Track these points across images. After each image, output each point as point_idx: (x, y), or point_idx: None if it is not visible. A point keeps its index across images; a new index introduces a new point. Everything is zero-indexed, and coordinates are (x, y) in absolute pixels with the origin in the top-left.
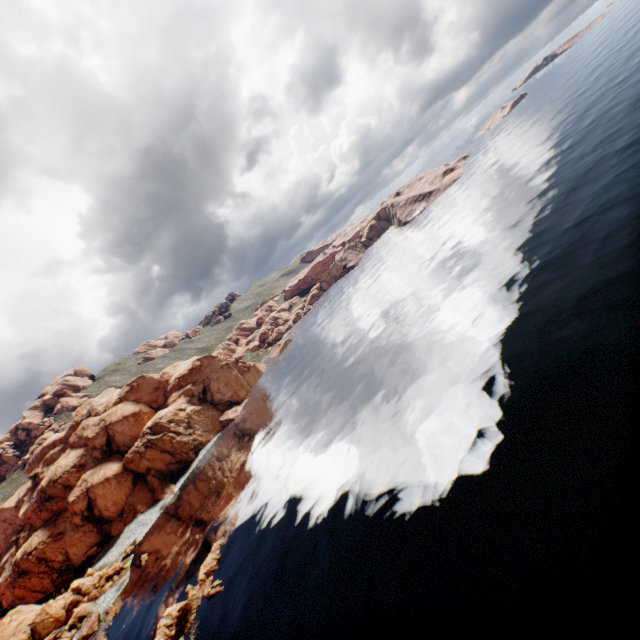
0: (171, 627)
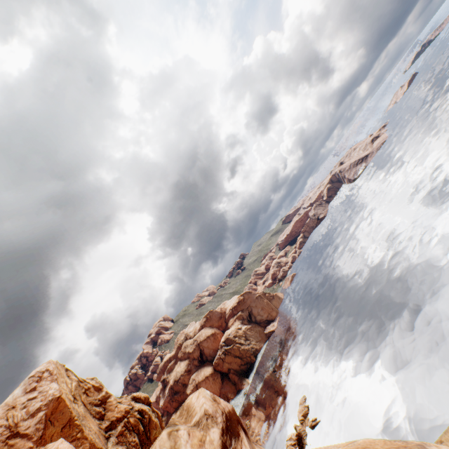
0: (295, 445)
